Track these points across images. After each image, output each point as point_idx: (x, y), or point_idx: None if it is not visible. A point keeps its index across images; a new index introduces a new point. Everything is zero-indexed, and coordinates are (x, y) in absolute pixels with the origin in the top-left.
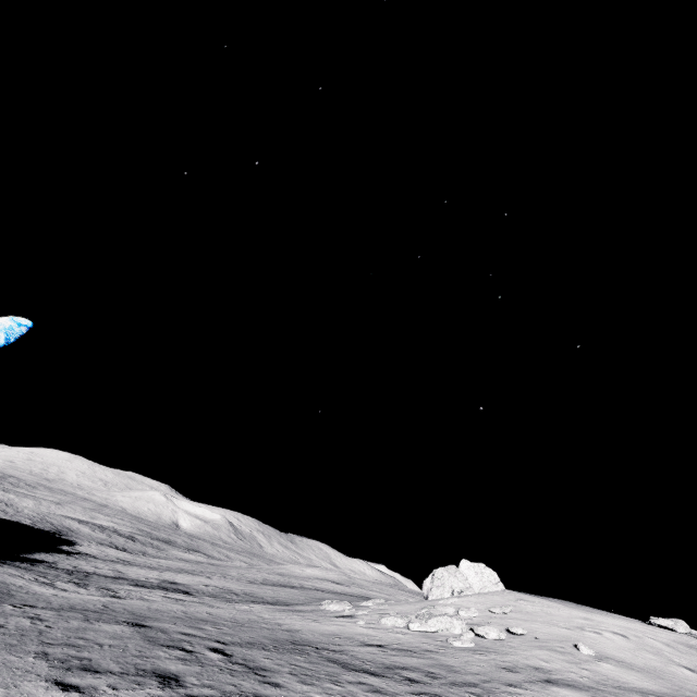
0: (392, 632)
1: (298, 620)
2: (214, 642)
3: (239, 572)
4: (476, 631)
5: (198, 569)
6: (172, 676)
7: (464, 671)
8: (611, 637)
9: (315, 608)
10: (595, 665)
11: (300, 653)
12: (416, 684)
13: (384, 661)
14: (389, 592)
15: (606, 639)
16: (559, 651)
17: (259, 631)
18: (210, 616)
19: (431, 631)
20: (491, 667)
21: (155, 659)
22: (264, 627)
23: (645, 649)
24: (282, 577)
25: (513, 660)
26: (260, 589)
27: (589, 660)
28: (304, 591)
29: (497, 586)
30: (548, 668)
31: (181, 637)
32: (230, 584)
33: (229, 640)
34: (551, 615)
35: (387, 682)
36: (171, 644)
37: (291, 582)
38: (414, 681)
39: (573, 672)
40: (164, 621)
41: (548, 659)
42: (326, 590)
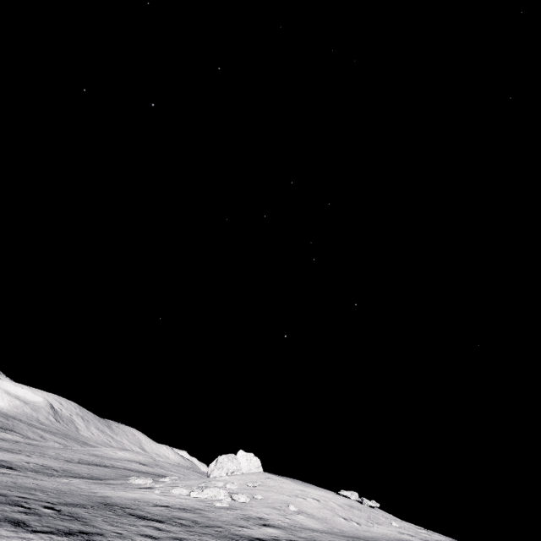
0: (178, 498)
1: (110, 490)
2: (45, 502)
3: (56, 452)
4: (233, 497)
5: (17, 447)
6: (20, 521)
7: (217, 520)
8: (311, 501)
9: (123, 482)
10: (294, 516)
11: (110, 510)
12: (185, 526)
13: (168, 515)
14: (184, 473)
15: (307, 502)
16: (277, 509)
17: (79, 496)
18: (37, 486)
19: (205, 497)
20: (234, 517)
21: (3, 512)
22: (82, 494)
23: (326, 508)
24: (96, 458)
25: (249, 514)
26: (77, 467)
27: (292, 513)
28: (115, 470)
29: (258, 469)
30: (267, 518)
31: (18, 499)
32: (49, 462)
33: (57, 502)
34: (283, 488)
35: (166, 525)
36: (12, 503)
37: (104, 462)
38: (184, 525)
39: (280, 520)
40: (0, 488)
41: (269, 513)
42: (133, 470)
